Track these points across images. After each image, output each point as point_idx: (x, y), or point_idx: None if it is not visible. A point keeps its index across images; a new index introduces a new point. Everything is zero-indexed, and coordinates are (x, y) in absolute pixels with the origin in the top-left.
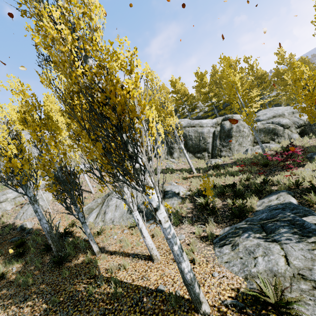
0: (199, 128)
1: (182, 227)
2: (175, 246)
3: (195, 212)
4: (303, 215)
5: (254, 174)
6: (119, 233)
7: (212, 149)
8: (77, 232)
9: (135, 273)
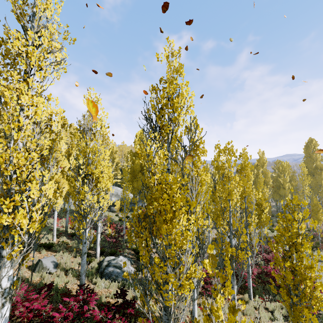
0: None
1: None
2: None
3: None
4: None
5: None
6: None
7: None
8: None
9: None
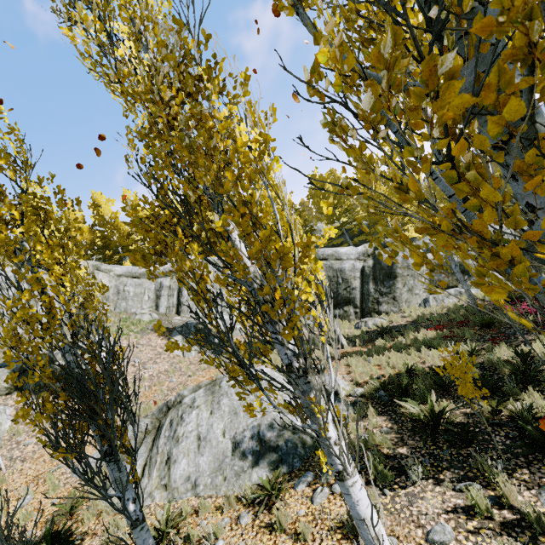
0: (334, 262)
1: (413, 491)
2: None
3: (411, 440)
4: None
5: (475, 343)
6: (228, 529)
7: (361, 300)
8: (87, 533)
9: None
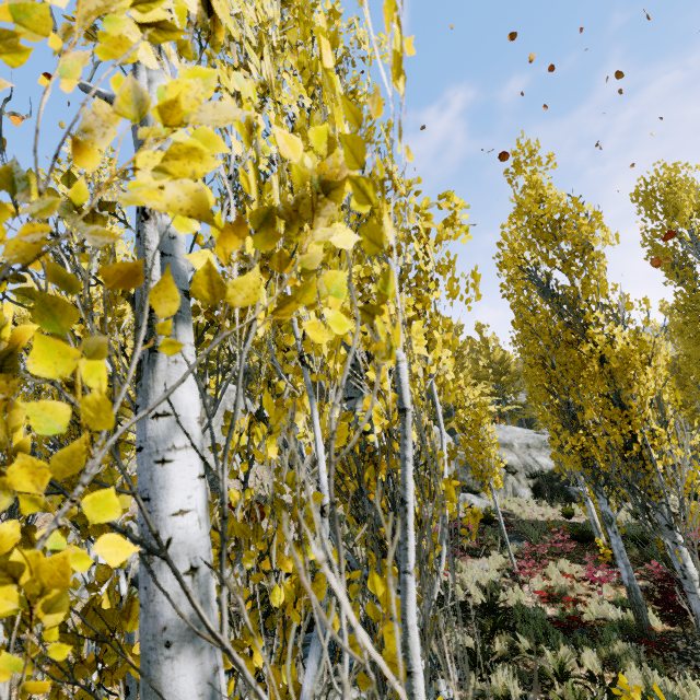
0: None
1: None
2: None
3: None
4: None
5: None
6: (77, 617)
7: None
8: None
9: (39, 696)
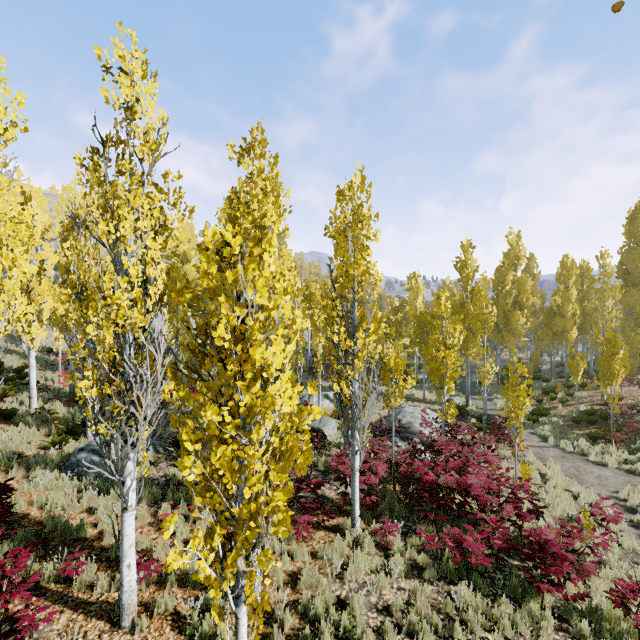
0: None
1: None
2: None
3: None
4: None
5: (48, 367)
6: None
7: None
8: None
9: None
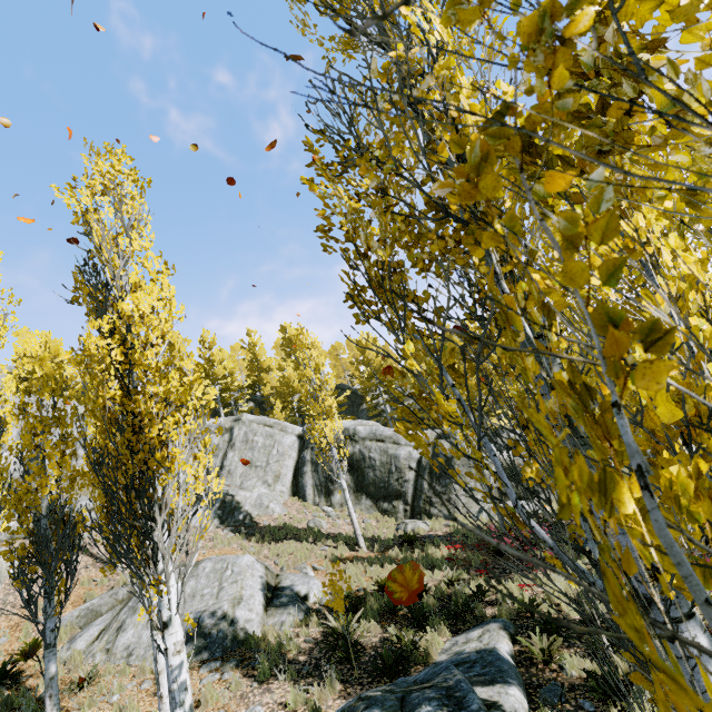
0: (391, 446)
1: (272, 687)
2: (178, 709)
3: (317, 651)
4: (489, 680)
5: (472, 571)
6: (130, 689)
7: (413, 495)
8: (34, 675)
9: None
